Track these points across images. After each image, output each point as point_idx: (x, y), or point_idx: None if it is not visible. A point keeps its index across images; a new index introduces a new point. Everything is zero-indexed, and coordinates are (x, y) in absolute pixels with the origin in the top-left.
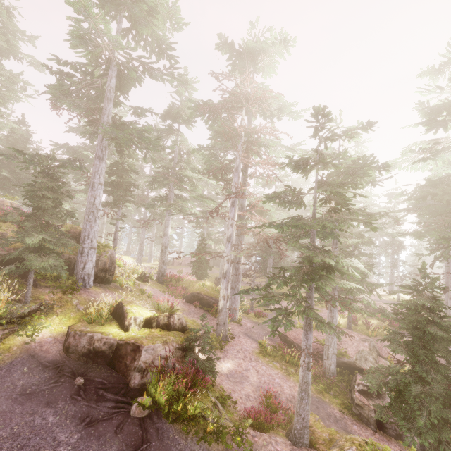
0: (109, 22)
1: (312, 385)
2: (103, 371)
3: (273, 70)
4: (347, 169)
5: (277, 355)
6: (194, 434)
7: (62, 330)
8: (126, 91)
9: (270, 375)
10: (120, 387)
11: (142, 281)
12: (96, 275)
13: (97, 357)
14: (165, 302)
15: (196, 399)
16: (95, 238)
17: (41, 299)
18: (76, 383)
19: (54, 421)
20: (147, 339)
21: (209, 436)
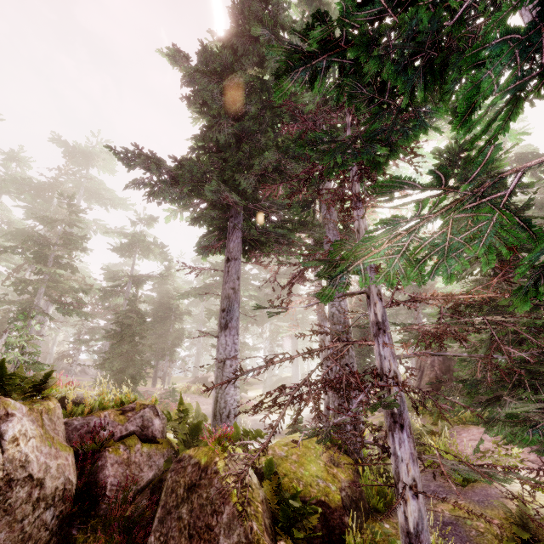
0: None
1: None
2: None
3: (106, 170)
4: (130, 242)
5: None
6: None
7: None
8: None
9: None
10: None
11: None
12: None
13: None
14: None
15: None
16: None
17: None
18: None
19: None
20: None
21: None
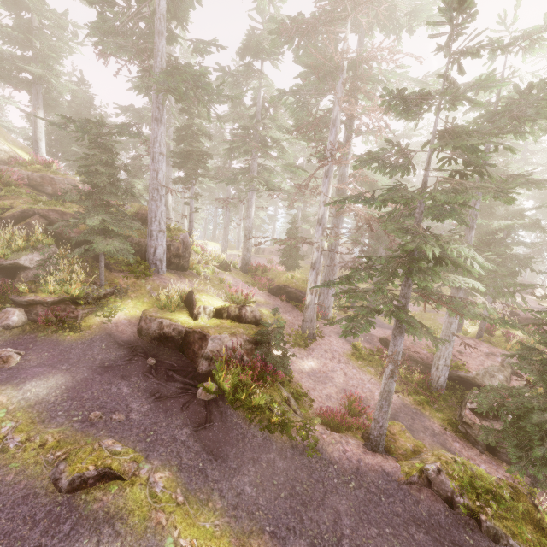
0: None
1: (411, 395)
2: (174, 355)
3: None
4: (508, 108)
5: (373, 360)
6: (258, 422)
7: (136, 314)
8: (184, 17)
9: (361, 379)
10: (189, 371)
11: (223, 270)
12: (169, 261)
13: (168, 342)
14: (239, 293)
15: (264, 391)
16: (163, 220)
17: (116, 283)
18: (148, 363)
19: (128, 391)
20: (215, 329)
21: (274, 426)
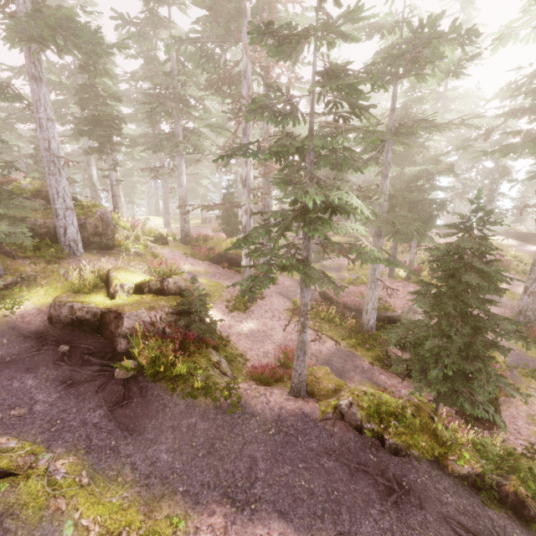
0: None
1: (345, 340)
2: (91, 338)
3: None
4: (404, 49)
5: (311, 313)
6: (180, 390)
7: (47, 301)
8: None
9: None
10: (107, 352)
11: (159, 244)
12: (88, 241)
13: (83, 326)
14: (164, 266)
15: (189, 360)
16: (68, 196)
17: (21, 271)
18: (60, 351)
19: (34, 384)
20: (132, 306)
21: (198, 391)
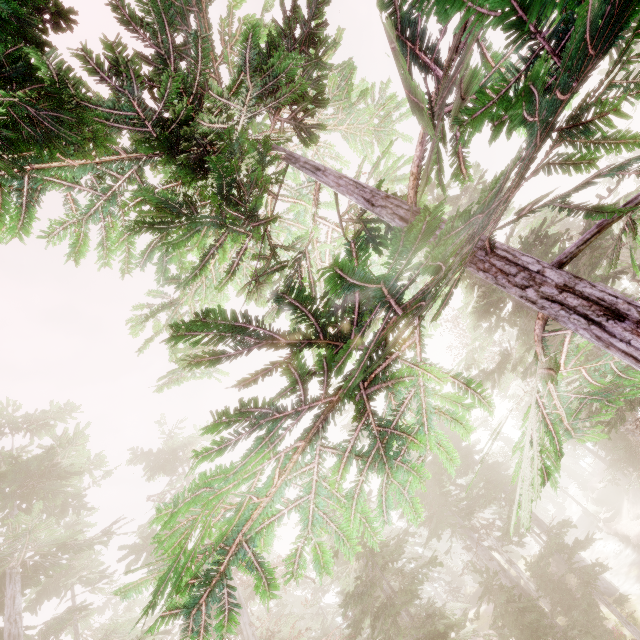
0: (53, 524)
1: None
2: None
3: None
4: None
5: None
6: None
7: None
8: None
9: None
10: None
11: None
12: None
13: None
14: None
15: None
16: None
17: None
18: None
19: None
20: None
21: None
